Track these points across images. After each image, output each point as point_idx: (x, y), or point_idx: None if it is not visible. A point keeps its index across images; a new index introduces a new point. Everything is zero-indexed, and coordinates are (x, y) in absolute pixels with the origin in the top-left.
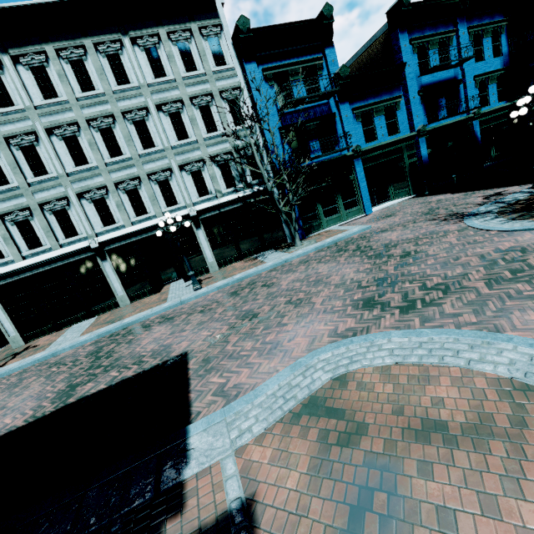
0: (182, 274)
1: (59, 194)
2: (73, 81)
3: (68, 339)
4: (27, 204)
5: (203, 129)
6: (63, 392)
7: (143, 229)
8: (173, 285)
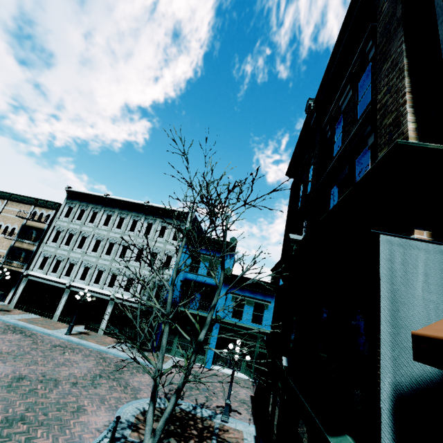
0: (86, 324)
1: (77, 258)
2: (116, 223)
3: (13, 317)
4: (66, 255)
5: (148, 261)
6: None
7: (89, 289)
8: (80, 327)
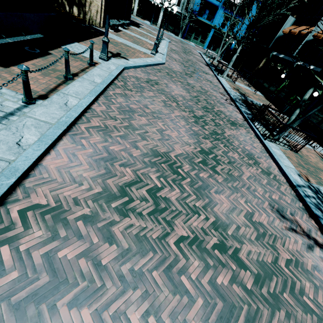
0: (150, 20)
1: None
2: None
3: None
4: None
5: None
6: None
7: None
8: (147, 21)
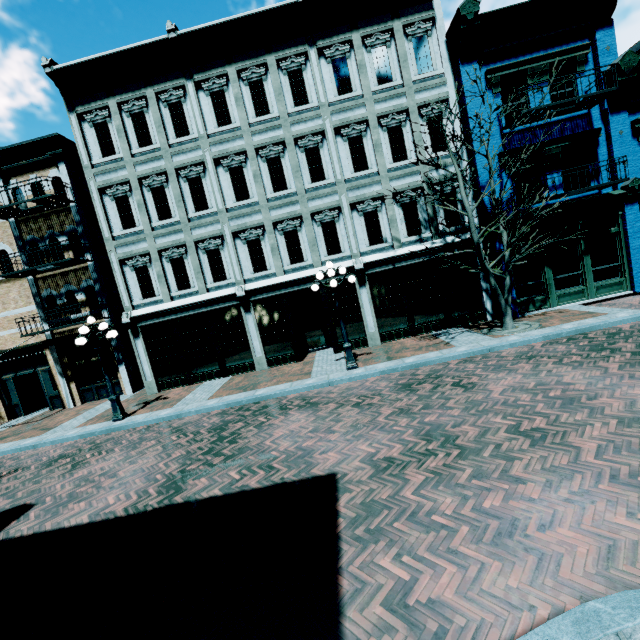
0: (332, 343)
1: (215, 232)
2: (249, 105)
3: (196, 399)
4: (184, 240)
5: (388, 157)
6: (173, 480)
7: (295, 279)
8: (320, 355)
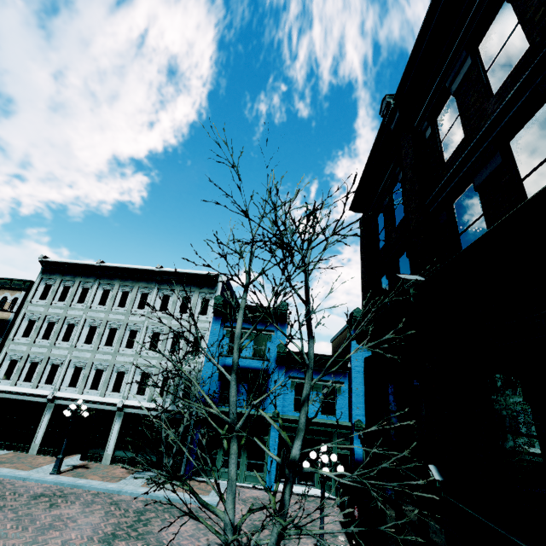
0: (83, 451)
1: (63, 355)
2: (118, 300)
3: None
4: (45, 354)
5: (168, 348)
6: None
7: (84, 399)
8: (74, 457)
